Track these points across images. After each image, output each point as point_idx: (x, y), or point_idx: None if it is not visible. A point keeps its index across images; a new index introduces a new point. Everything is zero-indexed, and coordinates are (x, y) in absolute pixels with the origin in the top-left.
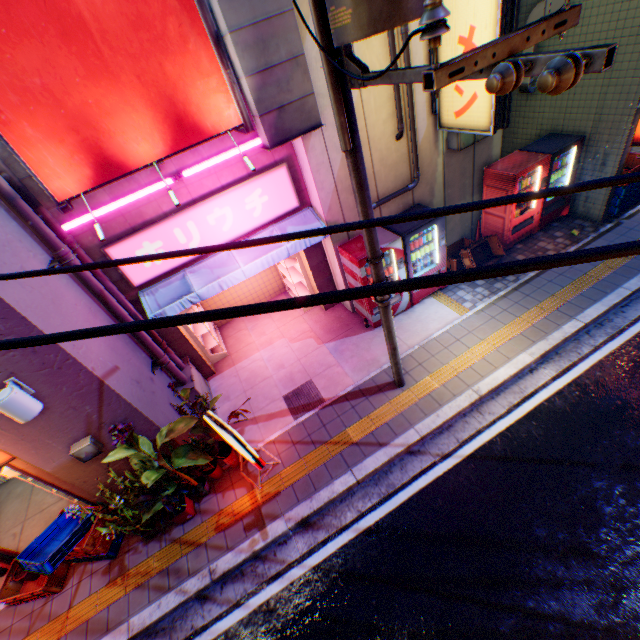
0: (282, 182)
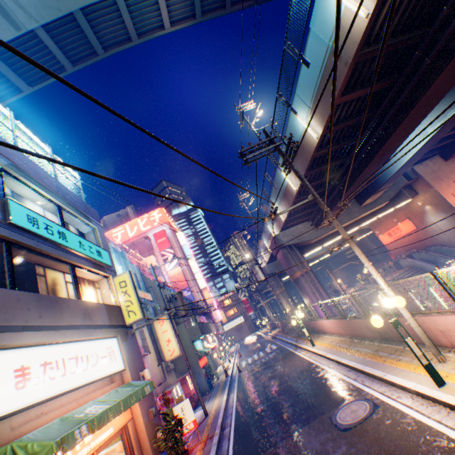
0: None
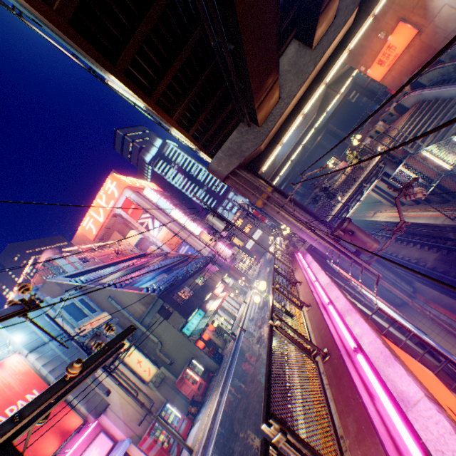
0: (103, 437)
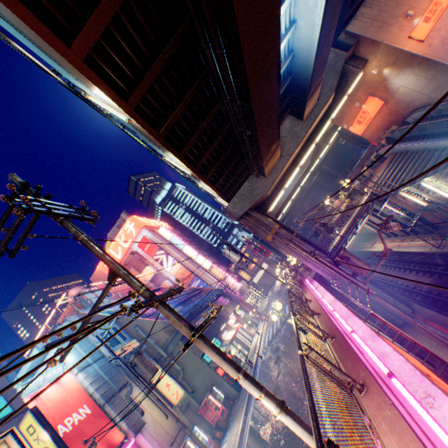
0: None
